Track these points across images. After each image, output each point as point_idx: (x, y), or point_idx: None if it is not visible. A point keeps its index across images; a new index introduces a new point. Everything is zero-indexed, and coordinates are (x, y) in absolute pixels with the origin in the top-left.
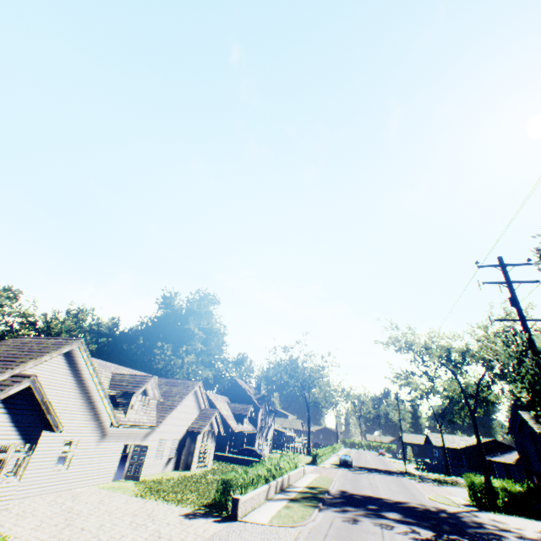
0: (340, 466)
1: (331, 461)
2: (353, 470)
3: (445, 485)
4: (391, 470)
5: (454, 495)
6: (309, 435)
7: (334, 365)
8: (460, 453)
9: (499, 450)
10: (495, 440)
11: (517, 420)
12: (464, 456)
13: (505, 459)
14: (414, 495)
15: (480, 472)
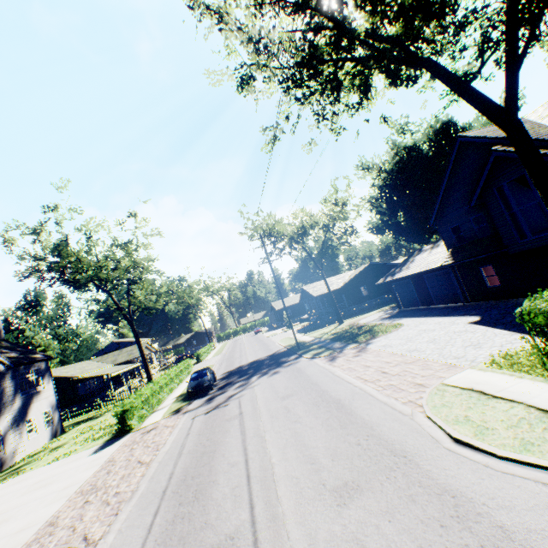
0: (191, 398)
1: (184, 387)
2: (215, 397)
3: (367, 342)
4: (277, 353)
5: (439, 365)
6: (146, 362)
7: (150, 235)
8: (339, 294)
9: (376, 273)
10: (372, 264)
11: (484, 172)
12: (345, 295)
13: (423, 267)
14: (416, 465)
15: (369, 302)
